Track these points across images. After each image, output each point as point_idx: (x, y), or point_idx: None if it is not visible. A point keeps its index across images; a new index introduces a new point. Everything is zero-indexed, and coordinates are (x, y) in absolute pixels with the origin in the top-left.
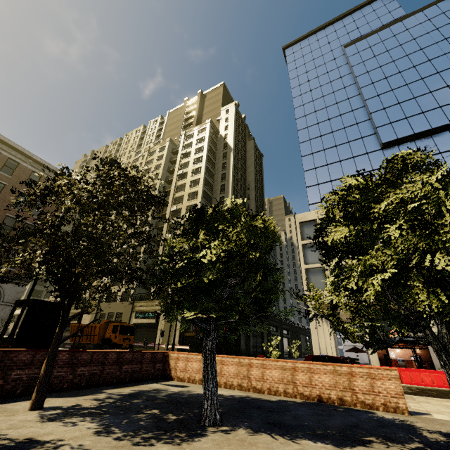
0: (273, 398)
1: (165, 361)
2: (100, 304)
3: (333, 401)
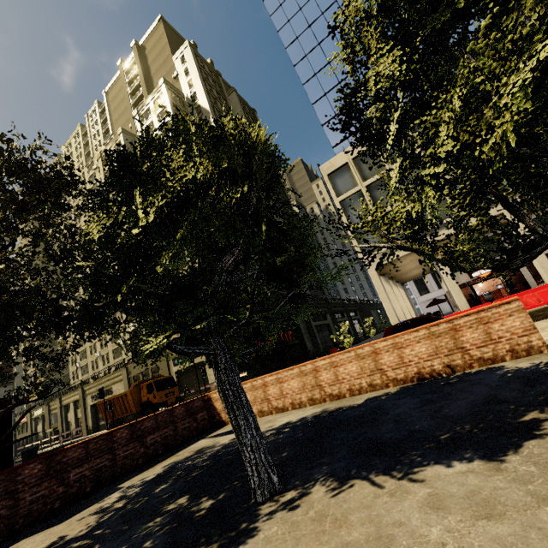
0: (358, 400)
1: (209, 406)
2: (128, 367)
3: (439, 372)
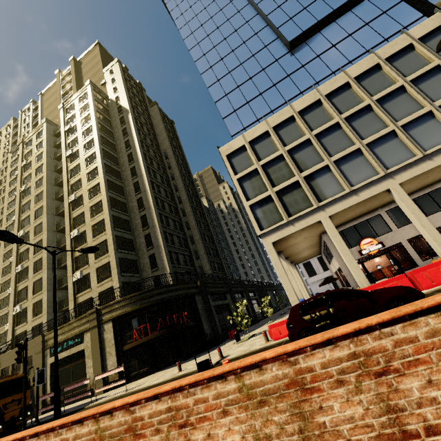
0: None
1: None
2: None
3: None
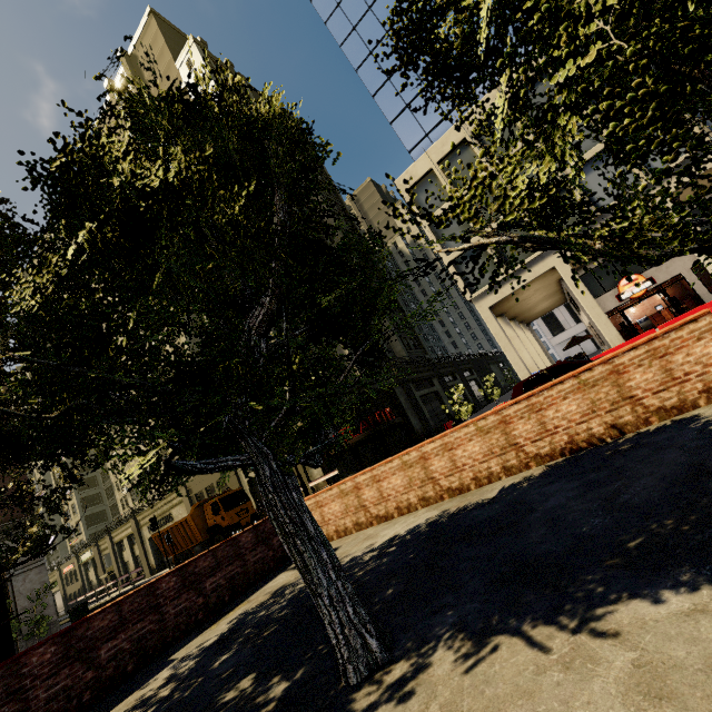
0: (488, 492)
1: None
2: (186, 485)
3: (601, 437)
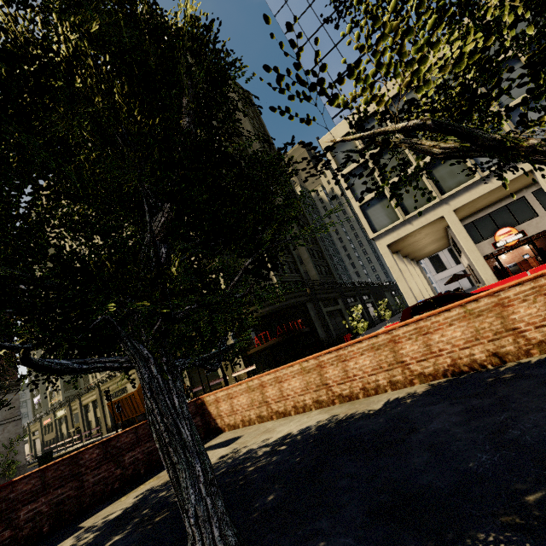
0: (374, 403)
1: (202, 411)
2: None
3: (482, 363)
